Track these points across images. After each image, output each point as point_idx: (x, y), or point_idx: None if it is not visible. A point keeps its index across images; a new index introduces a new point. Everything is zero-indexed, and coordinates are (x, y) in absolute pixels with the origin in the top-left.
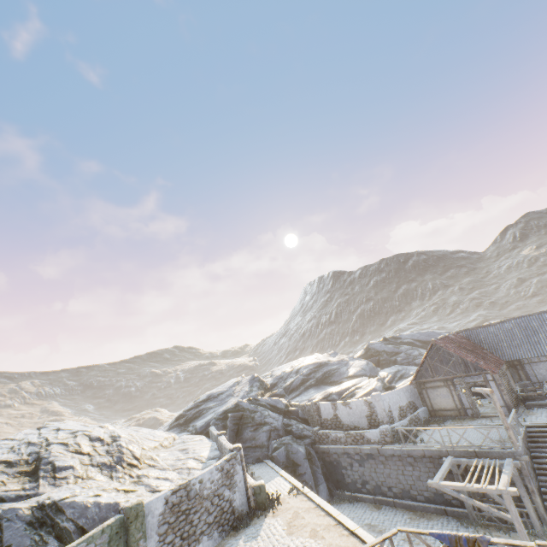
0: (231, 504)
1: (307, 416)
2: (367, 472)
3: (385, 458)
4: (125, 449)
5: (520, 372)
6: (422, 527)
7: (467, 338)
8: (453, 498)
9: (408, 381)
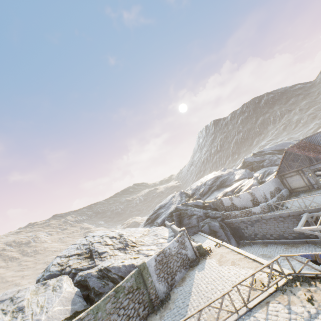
0: (186, 256)
1: (216, 207)
2: (256, 229)
3: (265, 220)
4: (127, 240)
5: None
6: (293, 251)
7: (308, 142)
8: (310, 234)
9: (272, 176)
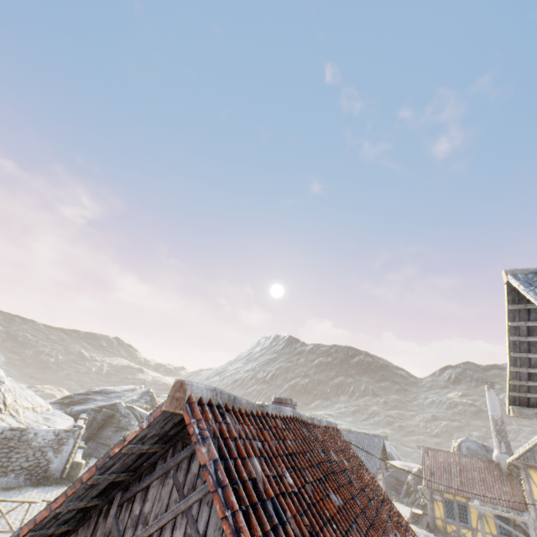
0: (48, 464)
1: None
2: None
3: None
4: (1, 393)
5: None
6: None
7: None
8: None
9: None
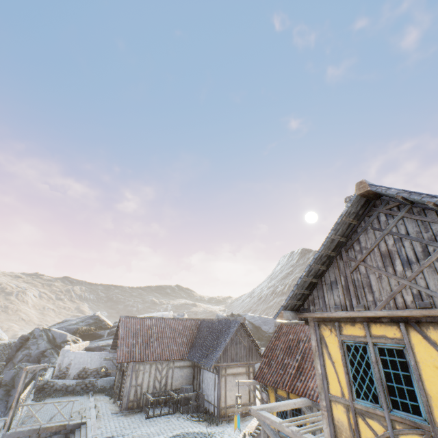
0: None
1: None
2: None
3: None
4: None
5: (199, 375)
6: None
7: (196, 327)
8: None
9: None
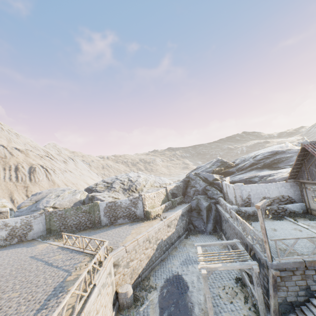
0: (135, 213)
1: None
2: (226, 228)
3: (230, 225)
4: (134, 185)
5: None
6: None
7: None
8: None
9: None
